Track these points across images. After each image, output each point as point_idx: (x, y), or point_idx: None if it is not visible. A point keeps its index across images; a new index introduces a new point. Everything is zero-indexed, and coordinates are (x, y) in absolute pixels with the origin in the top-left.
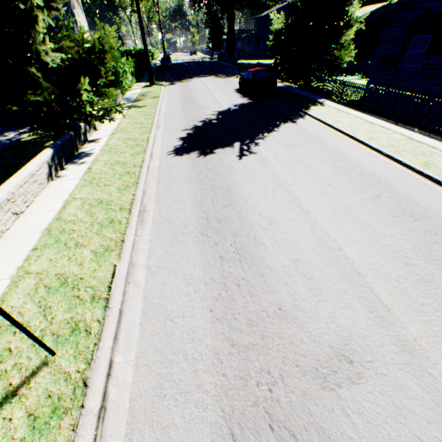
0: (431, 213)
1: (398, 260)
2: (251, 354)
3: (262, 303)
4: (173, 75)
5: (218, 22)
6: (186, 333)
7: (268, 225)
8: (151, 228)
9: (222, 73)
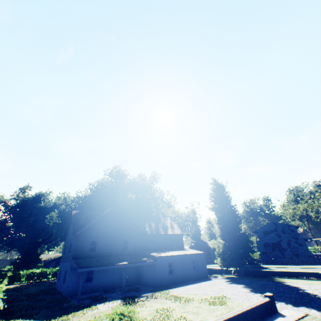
0: None
1: None
2: None
3: None
4: None
5: None
6: None
7: None
8: None
9: None
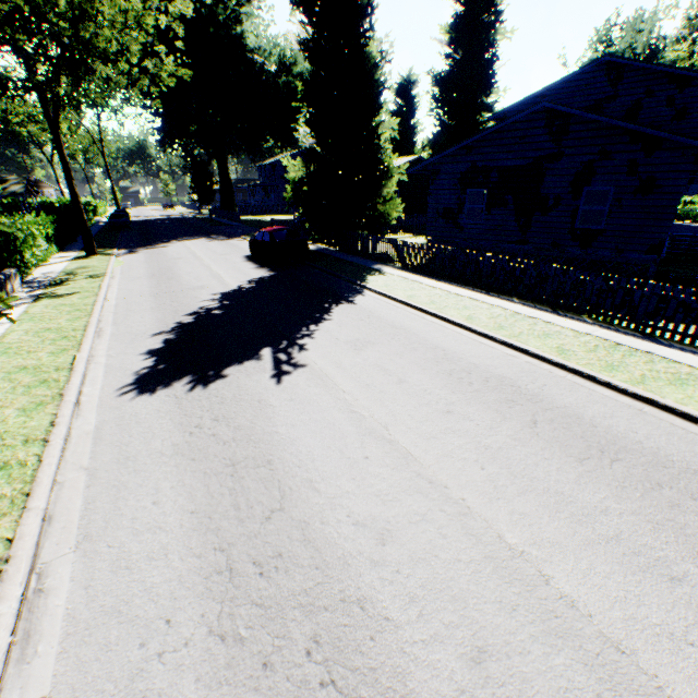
0: (623, 440)
1: (654, 574)
2: None
3: None
4: (134, 238)
5: (204, 168)
6: None
7: (381, 548)
8: (56, 666)
9: (219, 233)
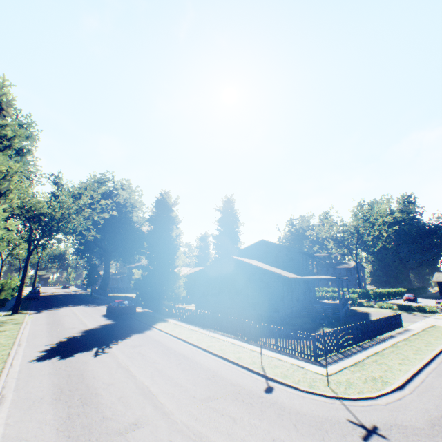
0: (202, 365)
1: (176, 385)
2: (81, 436)
3: (93, 417)
4: (41, 304)
5: (96, 268)
6: (37, 441)
7: (108, 386)
8: (10, 404)
9: (93, 302)
